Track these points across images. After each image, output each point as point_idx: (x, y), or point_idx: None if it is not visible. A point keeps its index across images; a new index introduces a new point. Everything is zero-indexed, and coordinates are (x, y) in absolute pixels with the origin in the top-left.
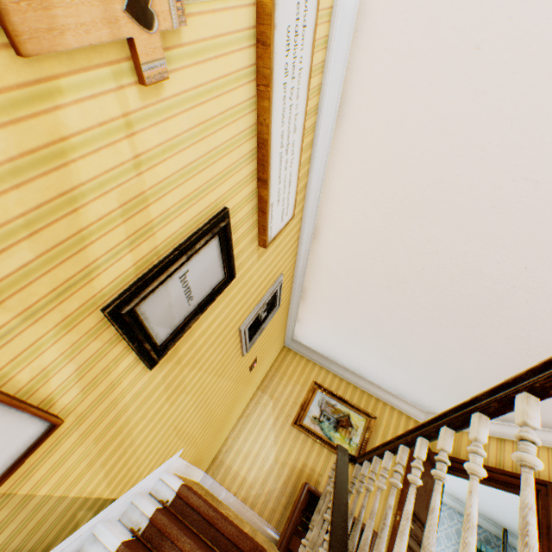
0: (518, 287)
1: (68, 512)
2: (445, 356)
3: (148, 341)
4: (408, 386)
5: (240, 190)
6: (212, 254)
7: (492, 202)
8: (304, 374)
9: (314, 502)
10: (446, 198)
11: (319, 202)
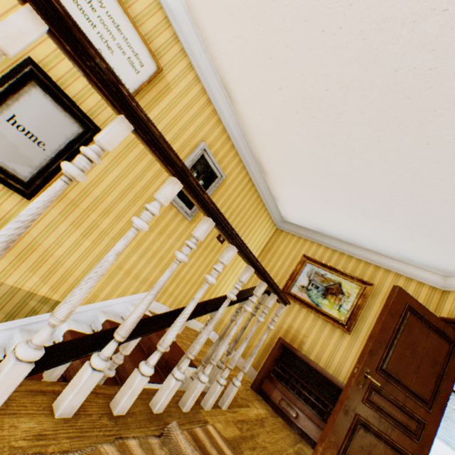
0: (453, 5)
1: (16, 296)
2: (423, 185)
3: (4, 173)
4: (408, 245)
5: (43, 40)
6: (43, 104)
7: None
8: (295, 250)
9: (288, 355)
10: None
11: (207, 53)
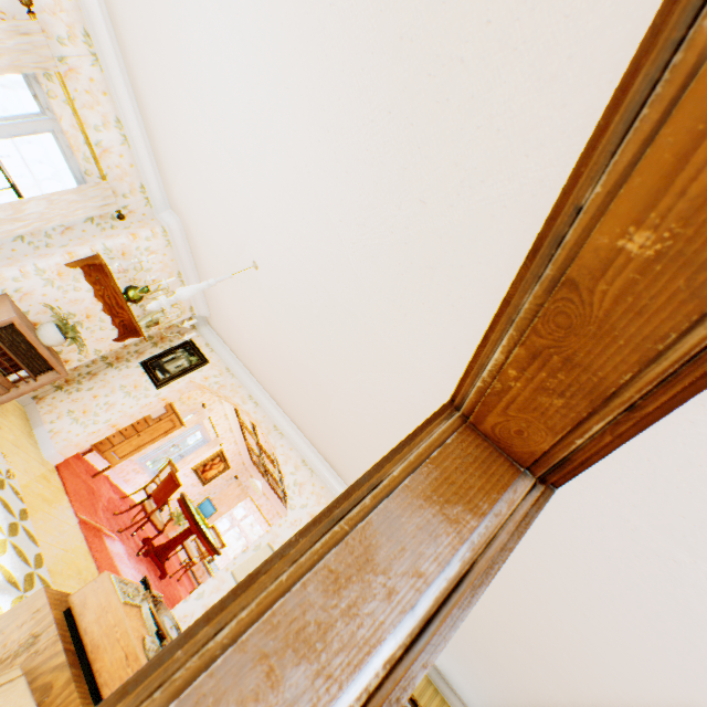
0: None
1: None
2: None
3: None
4: None
5: None
6: None
7: (594, 702)
8: None
9: None
10: (549, 660)
11: None
